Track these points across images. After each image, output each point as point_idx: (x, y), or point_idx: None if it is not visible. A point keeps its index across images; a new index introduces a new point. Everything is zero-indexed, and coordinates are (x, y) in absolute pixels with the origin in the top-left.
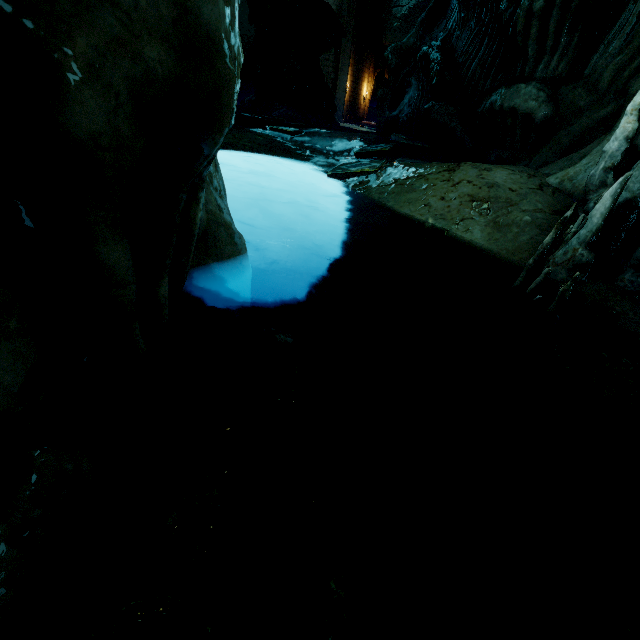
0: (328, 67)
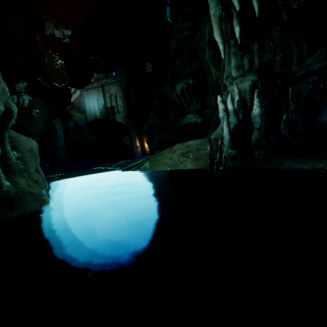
0: (128, 141)
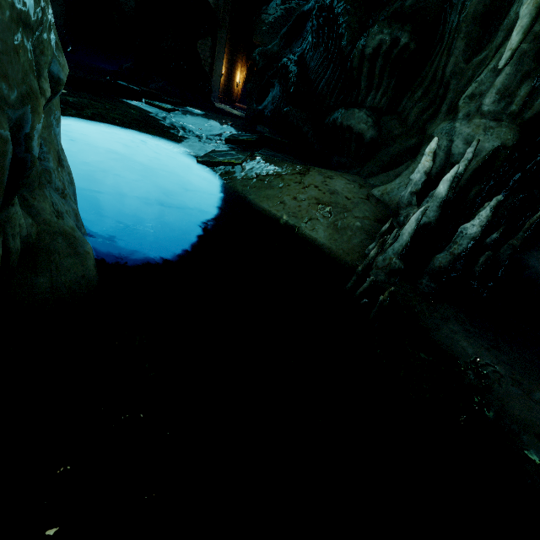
0: (206, 51)
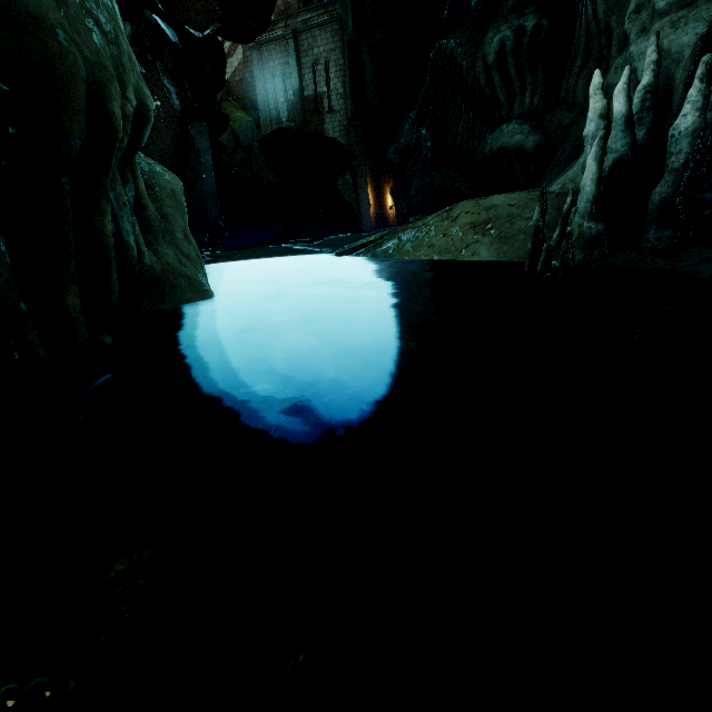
0: (348, 190)
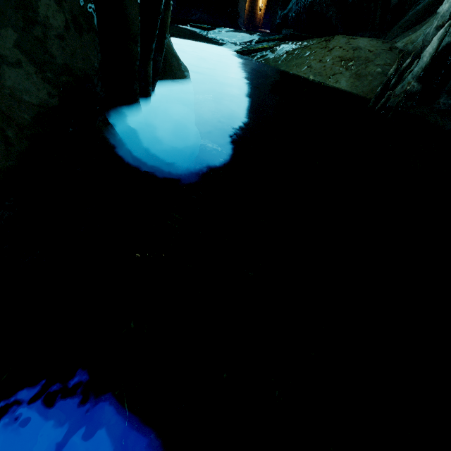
0: None
